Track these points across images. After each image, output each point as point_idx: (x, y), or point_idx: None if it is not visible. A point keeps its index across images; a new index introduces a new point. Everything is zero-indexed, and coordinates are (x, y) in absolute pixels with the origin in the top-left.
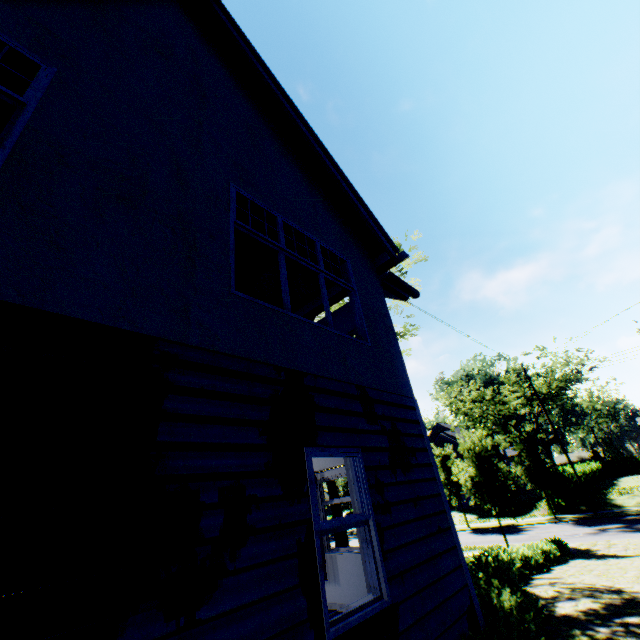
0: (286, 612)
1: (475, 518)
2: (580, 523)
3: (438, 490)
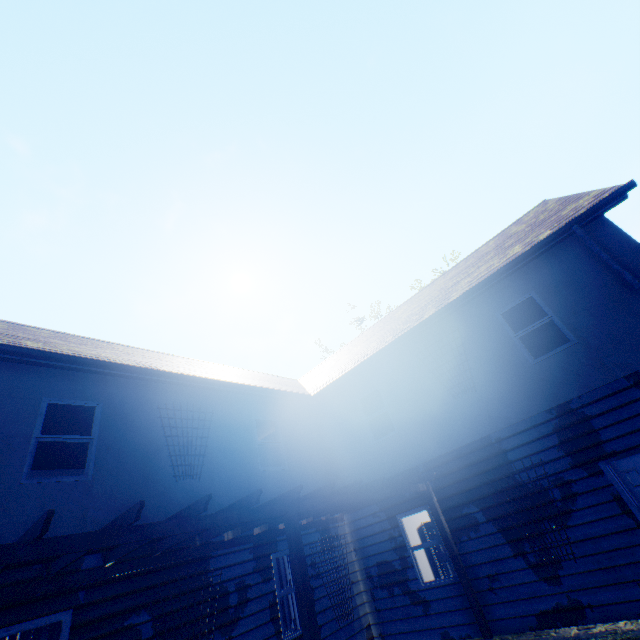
0: None
1: None
2: None
3: None
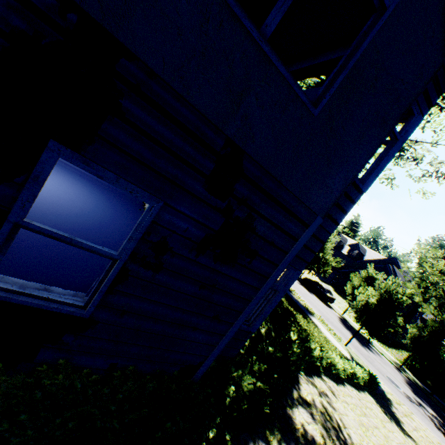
0: None
1: (352, 315)
2: (411, 386)
3: (251, 297)
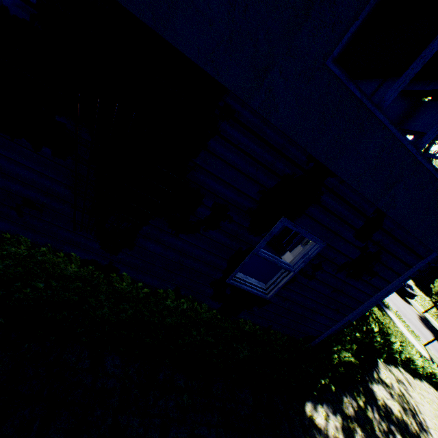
0: (215, 261)
1: (436, 316)
2: None
3: (364, 301)
